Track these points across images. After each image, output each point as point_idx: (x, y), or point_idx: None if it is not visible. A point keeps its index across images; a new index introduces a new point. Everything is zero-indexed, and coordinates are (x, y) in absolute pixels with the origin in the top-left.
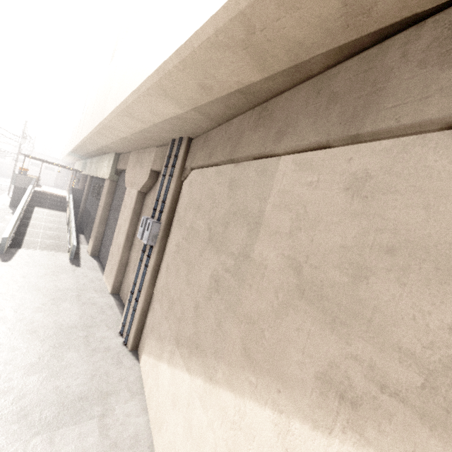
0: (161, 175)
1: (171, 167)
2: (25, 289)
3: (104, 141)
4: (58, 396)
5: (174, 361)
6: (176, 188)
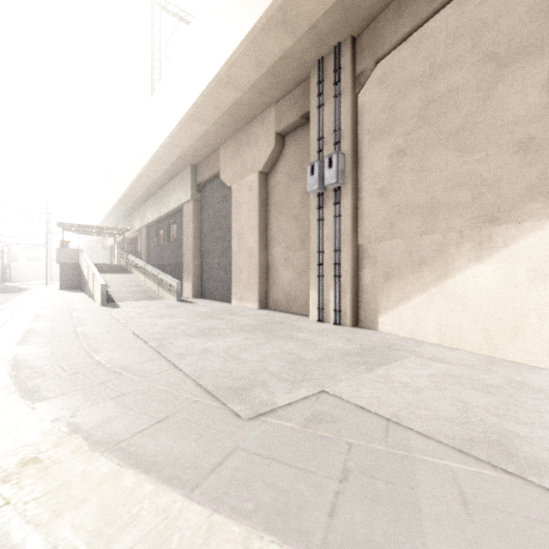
0: (312, 112)
1: (336, 83)
2: (167, 315)
3: (189, 139)
4: (340, 352)
5: (498, 244)
6: (353, 104)
